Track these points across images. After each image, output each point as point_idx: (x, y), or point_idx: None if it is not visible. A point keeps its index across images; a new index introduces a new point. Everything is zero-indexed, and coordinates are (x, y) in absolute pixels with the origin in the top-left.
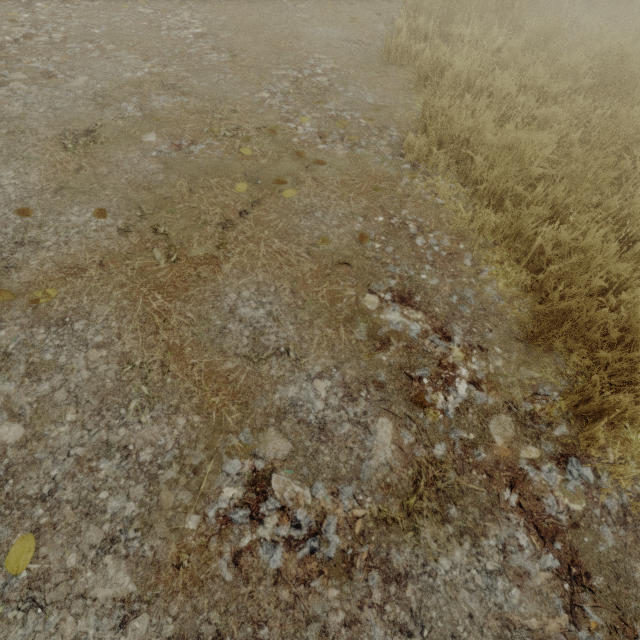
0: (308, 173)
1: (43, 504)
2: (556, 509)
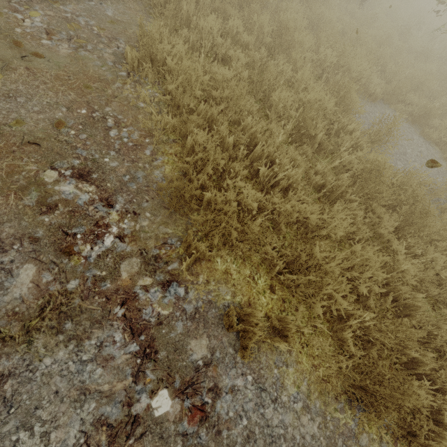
0: (22, 62)
1: None
2: (150, 315)
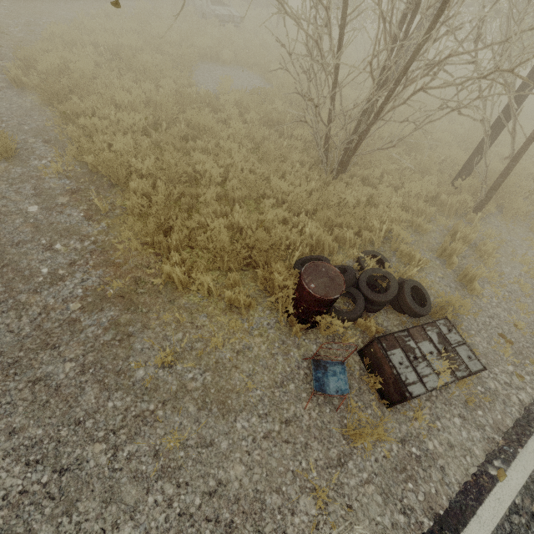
0: (1, 36)
1: None
2: None
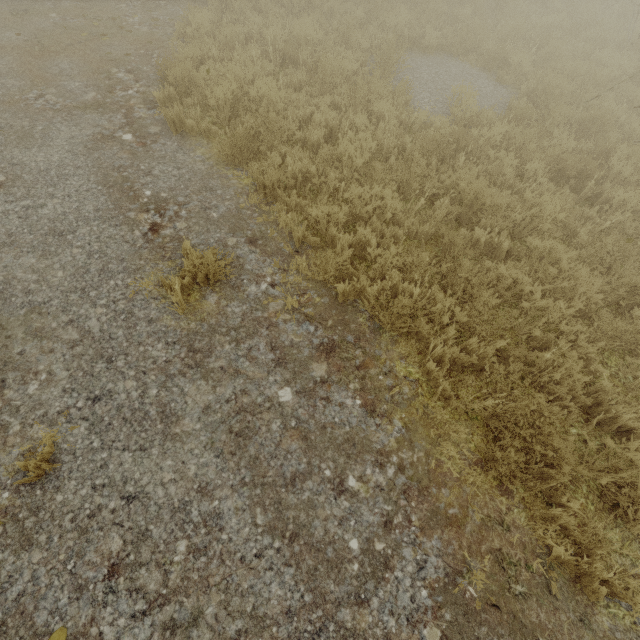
0: (121, 35)
1: None
2: (137, 115)
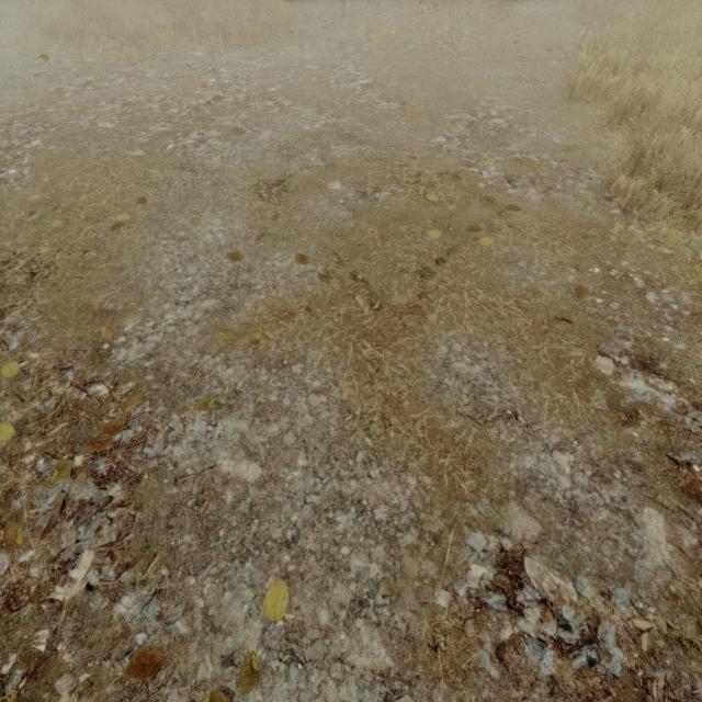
0: (502, 219)
1: (288, 550)
2: None
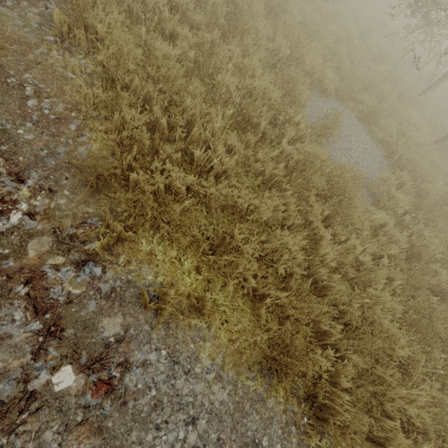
0: None
1: None
2: (59, 294)
